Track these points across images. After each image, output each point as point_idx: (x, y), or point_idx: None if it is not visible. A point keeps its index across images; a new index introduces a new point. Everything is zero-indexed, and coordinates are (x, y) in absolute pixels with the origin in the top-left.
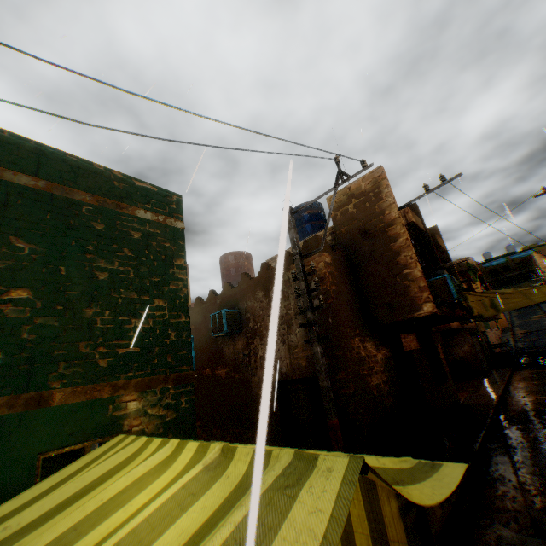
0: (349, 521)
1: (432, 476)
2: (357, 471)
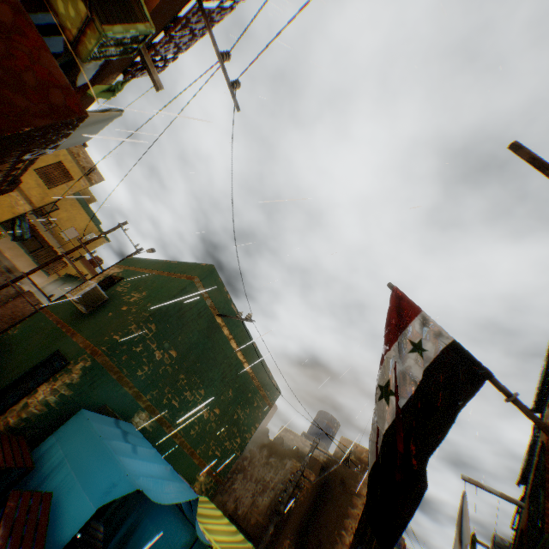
0: None
1: None
2: None
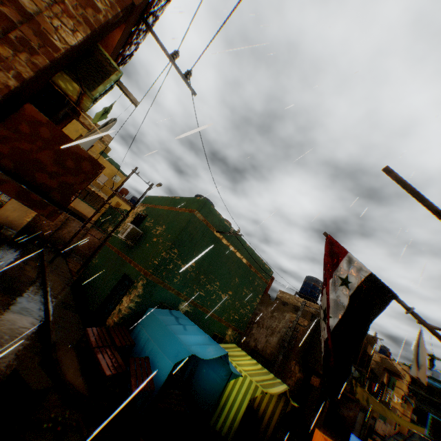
0: (271, 399)
1: (293, 401)
2: (288, 387)
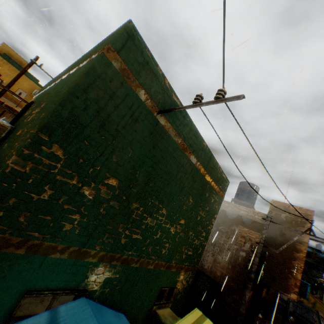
0: None
1: None
2: None
